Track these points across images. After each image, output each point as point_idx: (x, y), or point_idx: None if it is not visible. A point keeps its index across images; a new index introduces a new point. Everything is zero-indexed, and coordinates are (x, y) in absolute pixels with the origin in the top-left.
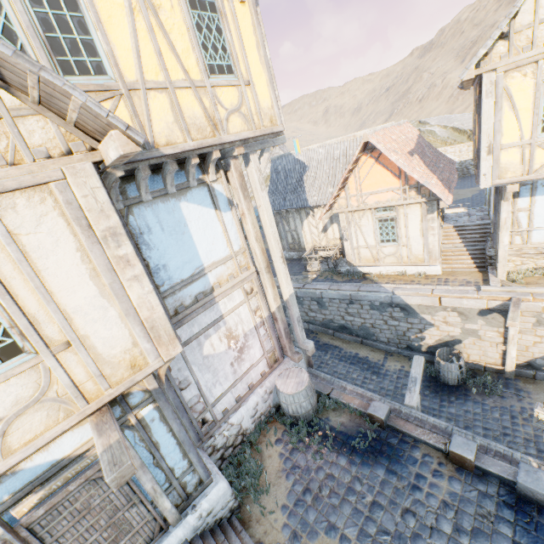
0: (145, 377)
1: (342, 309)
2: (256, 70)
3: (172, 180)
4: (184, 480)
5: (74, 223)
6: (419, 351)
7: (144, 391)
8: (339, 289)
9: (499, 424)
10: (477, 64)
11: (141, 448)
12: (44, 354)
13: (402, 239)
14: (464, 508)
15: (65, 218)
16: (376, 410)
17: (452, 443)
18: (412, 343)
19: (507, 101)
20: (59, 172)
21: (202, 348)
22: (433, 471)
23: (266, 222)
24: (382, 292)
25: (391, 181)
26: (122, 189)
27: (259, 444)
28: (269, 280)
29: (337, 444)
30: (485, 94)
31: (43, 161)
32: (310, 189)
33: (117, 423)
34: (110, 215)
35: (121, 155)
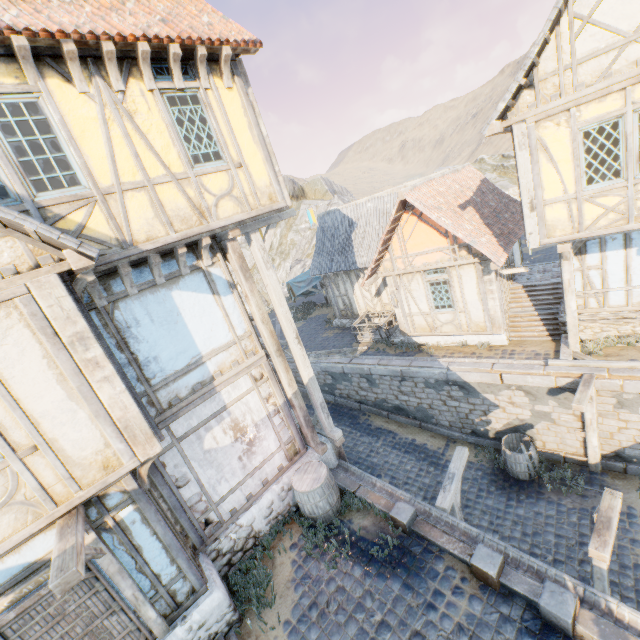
0: (123, 478)
1: (395, 387)
2: (249, 150)
3: (159, 271)
4: (174, 588)
5: (39, 333)
6: (486, 437)
7: (122, 492)
8: (389, 364)
9: (575, 530)
10: (504, 115)
11: (121, 552)
12: (11, 458)
13: (459, 304)
14: (480, 634)
15: (31, 328)
16: (399, 512)
17: (475, 554)
18: (477, 428)
19: (543, 153)
20: (23, 287)
21: (203, 442)
22: (453, 587)
23: (275, 301)
24: (436, 368)
25: (438, 240)
26: (107, 285)
27: (273, 548)
28: (282, 364)
29: (354, 551)
30: (518, 147)
31: (12, 277)
32: (359, 249)
33: (84, 527)
34: (77, 321)
35: (75, 270)
